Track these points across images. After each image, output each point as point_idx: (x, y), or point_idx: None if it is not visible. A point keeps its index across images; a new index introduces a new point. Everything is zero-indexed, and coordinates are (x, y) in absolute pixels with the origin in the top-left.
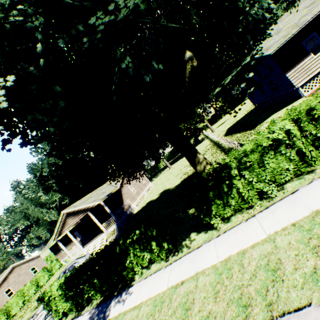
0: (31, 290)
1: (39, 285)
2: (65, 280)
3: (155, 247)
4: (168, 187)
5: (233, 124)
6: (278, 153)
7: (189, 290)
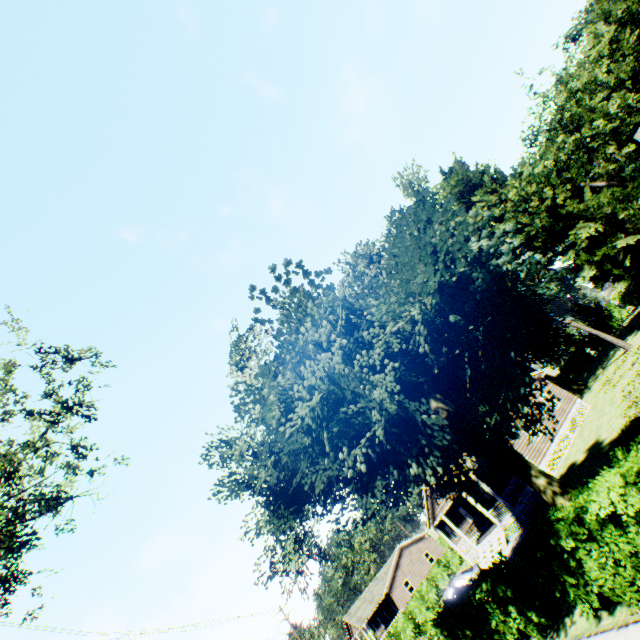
0: (430, 594)
1: (439, 587)
2: (435, 617)
3: (516, 616)
4: (600, 437)
5: None
6: (628, 527)
7: None
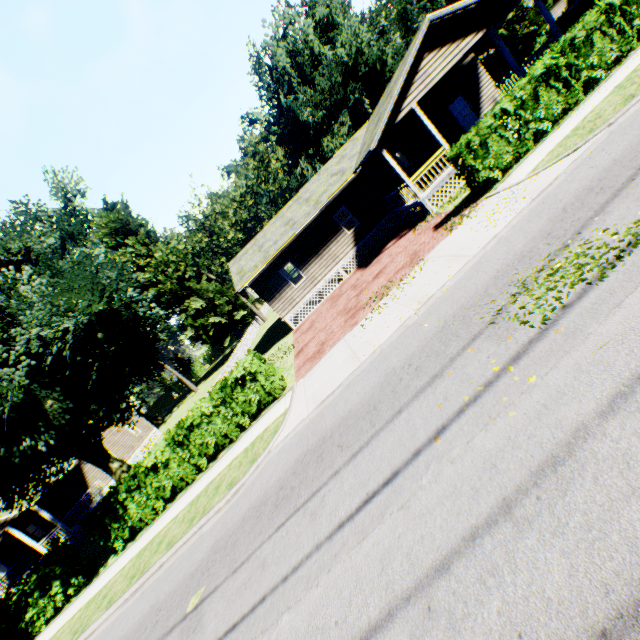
0: None
1: None
2: None
3: (59, 587)
4: None
5: (273, 324)
6: (161, 472)
7: (64, 629)
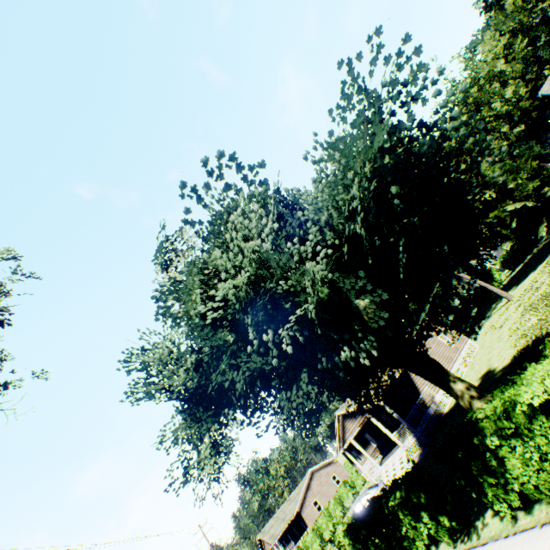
0: (337, 511)
1: (344, 505)
2: (345, 527)
3: (428, 521)
4: (493, 366)
5: None
6: None
7: None
